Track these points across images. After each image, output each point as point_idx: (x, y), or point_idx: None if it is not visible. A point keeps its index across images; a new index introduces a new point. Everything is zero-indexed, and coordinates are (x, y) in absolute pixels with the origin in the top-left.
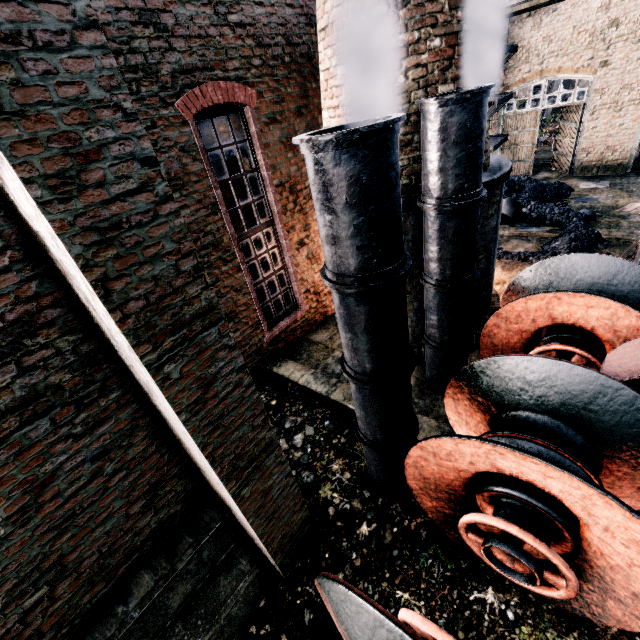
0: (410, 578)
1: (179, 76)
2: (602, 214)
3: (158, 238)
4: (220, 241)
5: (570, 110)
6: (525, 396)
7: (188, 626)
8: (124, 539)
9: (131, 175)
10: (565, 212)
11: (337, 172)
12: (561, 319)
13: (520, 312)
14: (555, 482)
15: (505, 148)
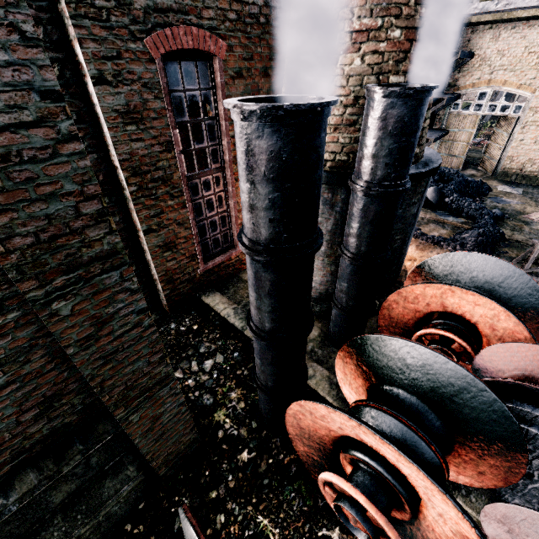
0: (273, 506)
1: (152, 13)
2: (510, 217)
3: (56, 177)
4: (170, 177)
5: (505, 120)
6: (402, 376)
7: (67, 519)
8: (12, 442)
9: (27, 106)
10: (480, 209)
11: (259, 144)
12: (451, 308)
13: (418, 295)
14: (405, 467)
15: (444, 142)
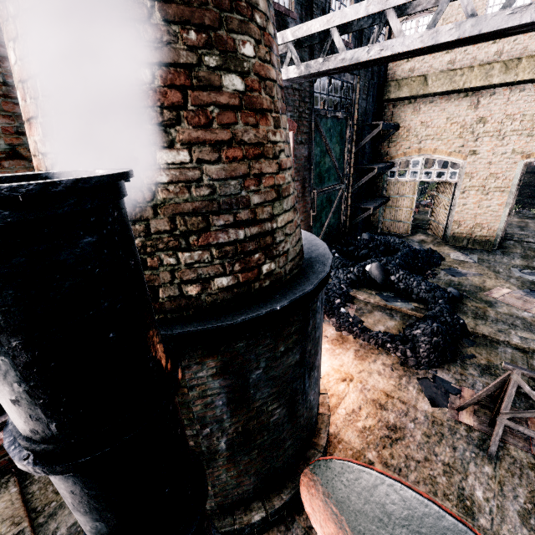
0: None
1: None
2: (469, 295)
3: None
4: None
5: (444, 185)
6: None
7: None
8: None
9: None
10: (431, 290)
11: None
12: None
13: None
14: None
15: (387, 208)
